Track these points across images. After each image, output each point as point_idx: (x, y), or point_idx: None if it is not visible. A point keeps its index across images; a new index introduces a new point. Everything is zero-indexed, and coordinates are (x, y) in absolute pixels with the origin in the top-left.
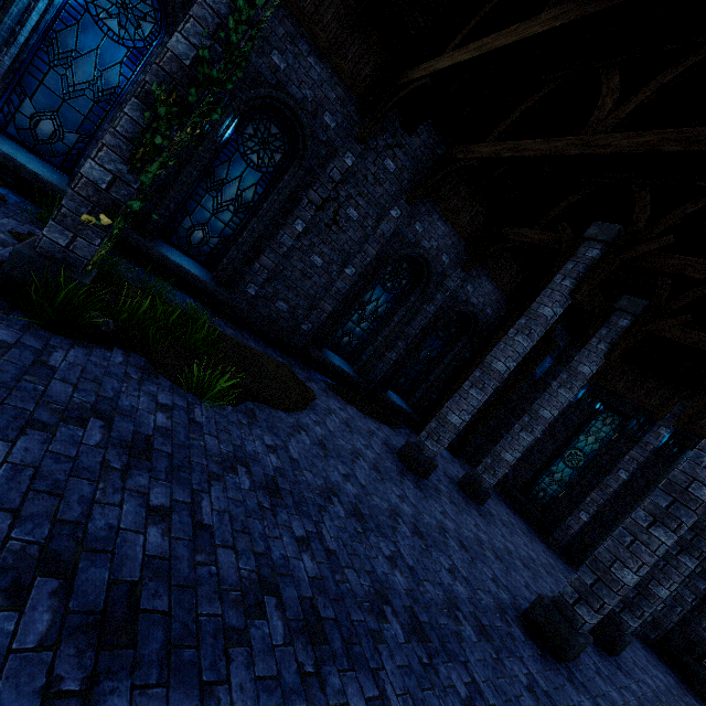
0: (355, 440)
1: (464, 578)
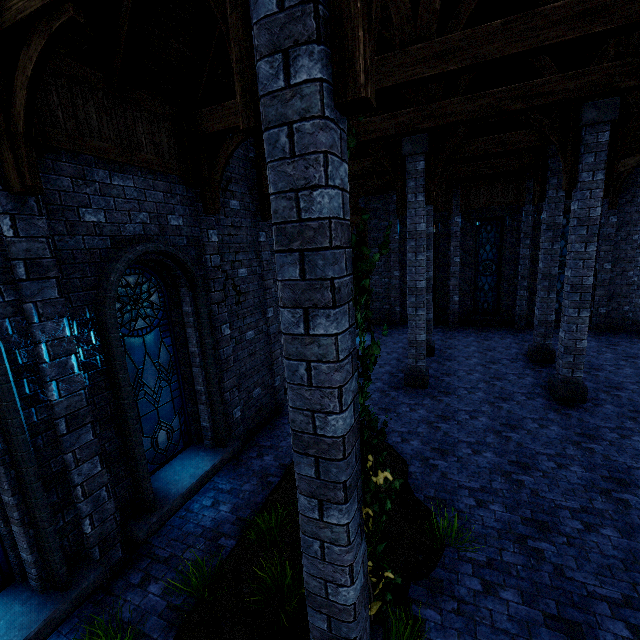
0: (409, 415)
1: (541, 419)
